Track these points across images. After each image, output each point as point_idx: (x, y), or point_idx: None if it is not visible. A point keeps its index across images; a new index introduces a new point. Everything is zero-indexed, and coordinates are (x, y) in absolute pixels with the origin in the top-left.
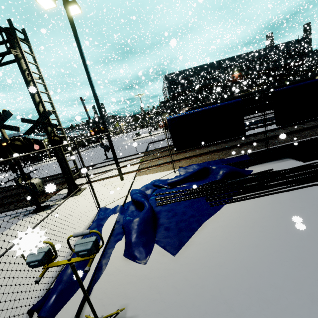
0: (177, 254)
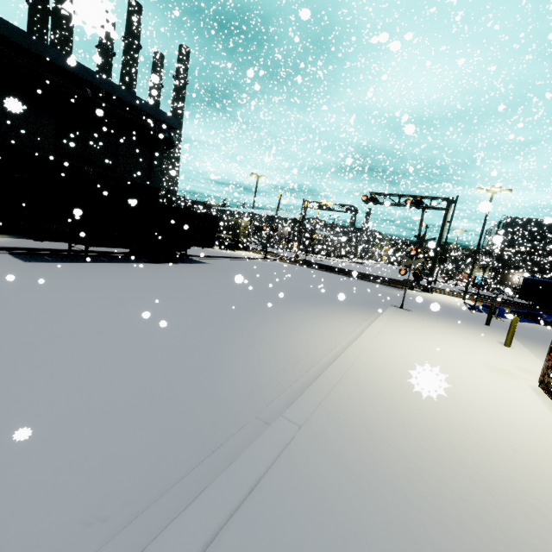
0: (520, 322)
